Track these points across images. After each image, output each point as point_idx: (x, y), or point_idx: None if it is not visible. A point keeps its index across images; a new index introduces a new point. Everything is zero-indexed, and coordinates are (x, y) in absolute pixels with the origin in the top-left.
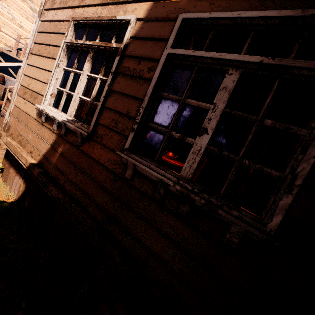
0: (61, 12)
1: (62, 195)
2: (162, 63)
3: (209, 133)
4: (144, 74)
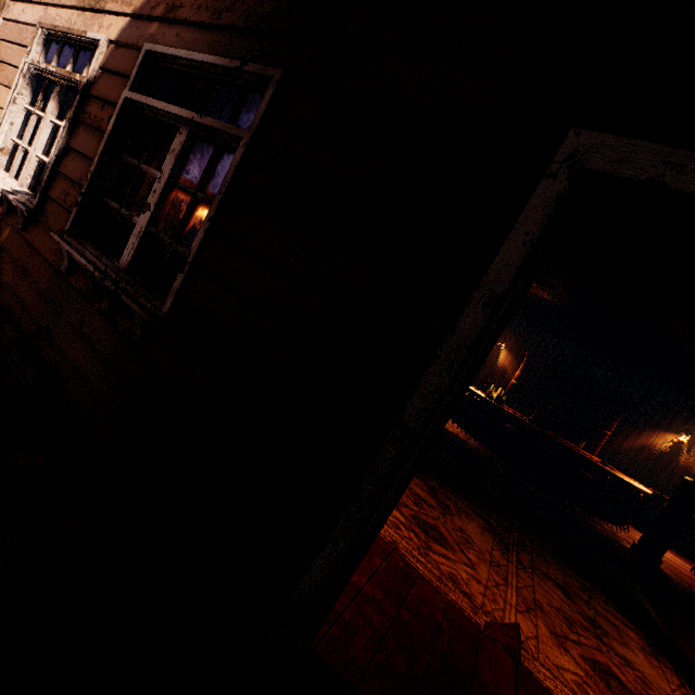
0: (30, 9)
1: None
2: (118, 111)
3: (152, 209)
4: (104, 125)
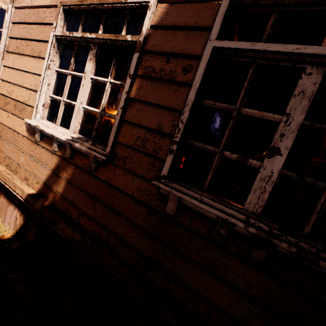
0: None
1: (80, 236)
2: (205, 61)
3: (283, 153)
4: (177, 76)
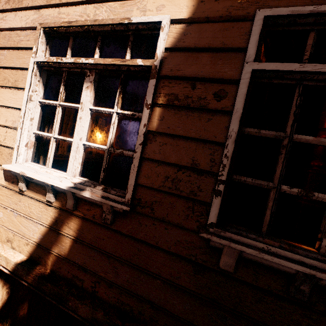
0: (13, 16)
1: (103, 314)
2: (245, 86)
3: None
4: (209, 103)
